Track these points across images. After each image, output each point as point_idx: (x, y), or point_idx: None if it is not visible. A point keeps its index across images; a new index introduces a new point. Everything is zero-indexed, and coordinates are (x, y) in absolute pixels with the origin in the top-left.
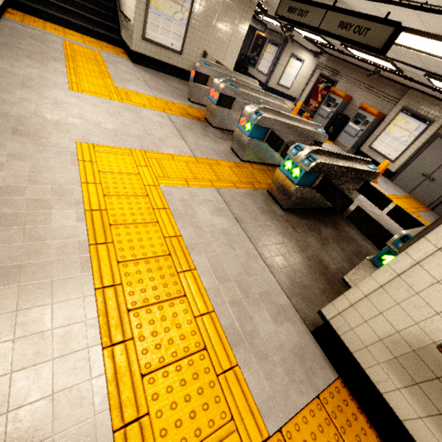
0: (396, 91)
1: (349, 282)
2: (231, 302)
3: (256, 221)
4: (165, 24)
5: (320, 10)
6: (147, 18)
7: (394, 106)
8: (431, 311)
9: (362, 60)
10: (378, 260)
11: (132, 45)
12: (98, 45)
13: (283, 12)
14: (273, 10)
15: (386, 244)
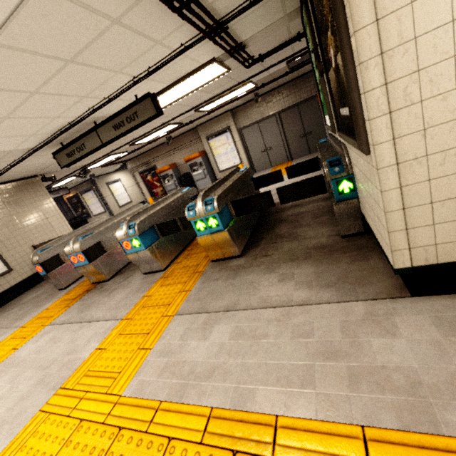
0: (192, 135)
1: (348, 233)
2: (350, 386)
3: (240, 289)
4: None
5: (91, 135)
6: None
7: (201, 142)
8: (453, 150)
9: (153, 141)
10: (340, 195)
11: None
12: None
13: (66, 161)
14: (58, 173)
15: (324, 185)
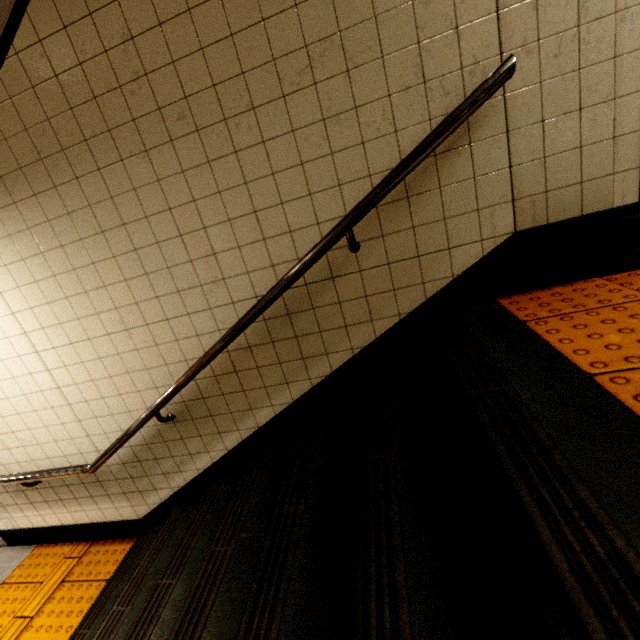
0: None
1: None
2: None
3: None
4: None
5: None
6: None
7: None
8: None
9: None
10: None
11: None
12: None
13: None
14: None
15: None
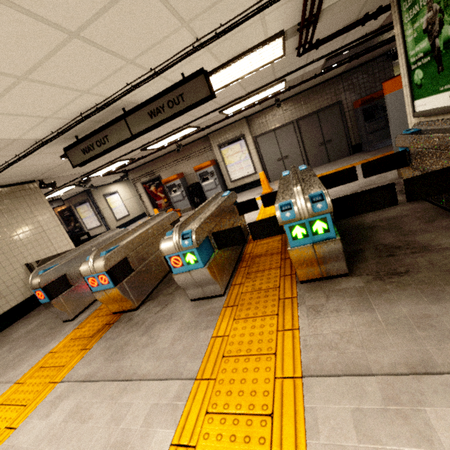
0: (202, 144)
1: None
2: None
3: (403, 329)
4: None
5: (118, 124)
6: None
7: (212, 151)
8: None
9: (163, 147)
10: None
11: None
12: None
13: (80, 158)
14: (58, 180)
15: None
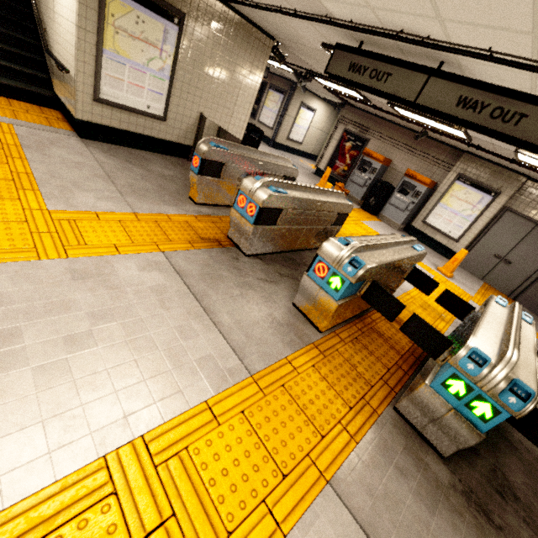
0: (446, 154)
1: None
2: None
3: None
4: (134, 77)
5: (416, 75)
6: (100, 68)
7: (446, 172)
8: None
9: (409, 120)
10: None
11: (77, 110)
12: (8, 109)
13: (340, 70)
14: (289, 55)
15: None
